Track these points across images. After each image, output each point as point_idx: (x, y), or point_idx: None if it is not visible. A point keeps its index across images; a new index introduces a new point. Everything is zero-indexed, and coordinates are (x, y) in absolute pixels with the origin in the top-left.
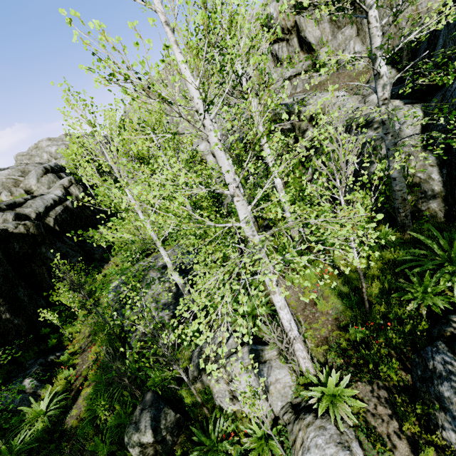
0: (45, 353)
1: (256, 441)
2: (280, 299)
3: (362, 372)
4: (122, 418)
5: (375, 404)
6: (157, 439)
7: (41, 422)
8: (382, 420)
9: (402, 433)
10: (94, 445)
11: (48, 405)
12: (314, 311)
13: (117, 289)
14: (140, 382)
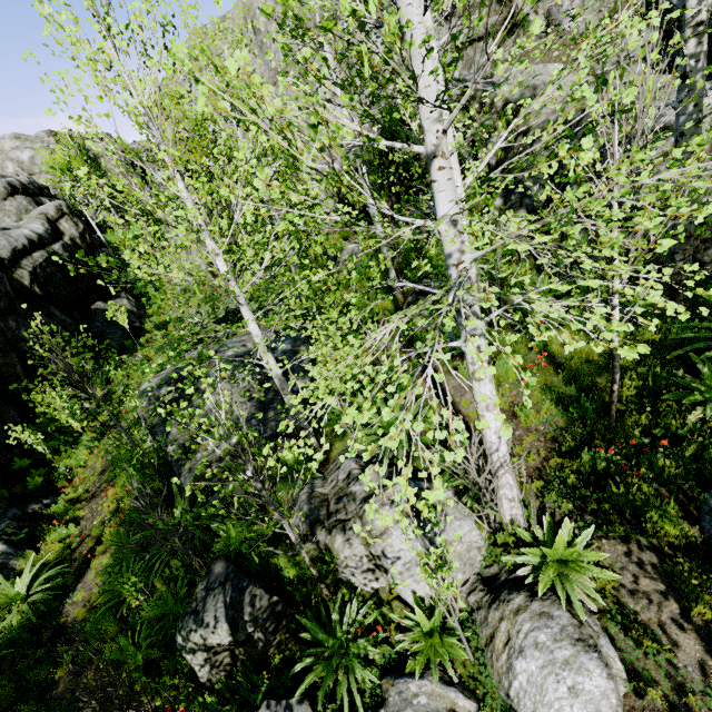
0: (22, 499)
1: (423, 639)
2: (490, 390)
3: (608, 524)
4: (169, 605)
5: (636, 575)
6: (238, 639)
7: (18, 613)
8: (650, 600)
9: (686, 622)
10: (119, 651)
11: (31, 584)
12: (513, 426)
13: (153, 392)
14: (200, 545)
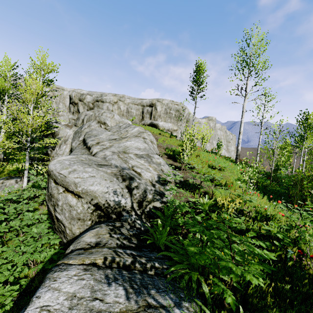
0: None
1: None
2: None
3: None
4: None
5: None
6: None
7: None
8: None
9: None
10: None
11: None
12: None
13: None
14: None
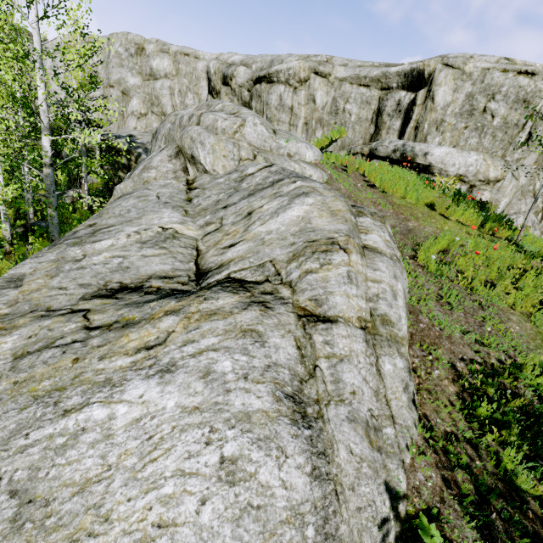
0: None
1: None
2: None
3: None
4: None
5: None
6: None
7: None
8: None
9: None
10: None
11: None
12: None
13: None
14: None
